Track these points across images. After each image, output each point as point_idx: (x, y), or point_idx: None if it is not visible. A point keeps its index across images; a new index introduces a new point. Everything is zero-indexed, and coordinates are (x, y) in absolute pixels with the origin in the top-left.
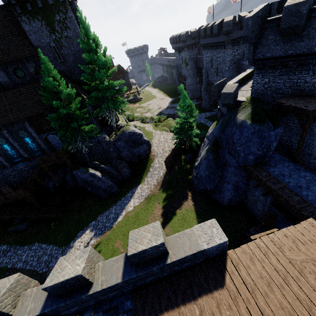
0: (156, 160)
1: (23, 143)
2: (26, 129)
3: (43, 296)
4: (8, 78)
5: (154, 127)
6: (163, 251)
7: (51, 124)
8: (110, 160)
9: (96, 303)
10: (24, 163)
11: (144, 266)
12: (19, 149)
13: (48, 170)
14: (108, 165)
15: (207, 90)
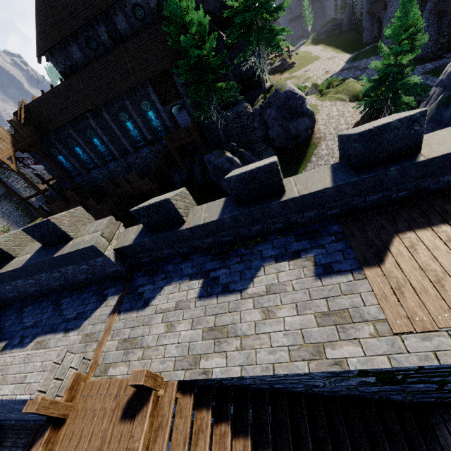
0: (323, 144)
1: (146, 120)
2: (150, 98)
3: (218, 208)
4: (127, 24)
5: (320, 98)
6: (415, 137)
7: (177, 89)
8: (251, 144)
9: (282, 229)
10: (148, 148)
11: (371, 169)
12: (143, 127)
13: (175, 153)
14: (249, 150)
15: (437, 11)
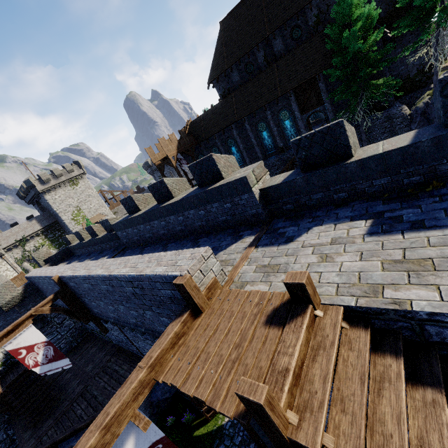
0: None
1: (281, 129)
2: (289, 108)
3: (405, 138)
4: (283, 45)
5: None
6: None
7: (319, 96)
8: None
9: None
10: (277, 156)
11: None
12: (277, 136)
13: None
14: None
15: None
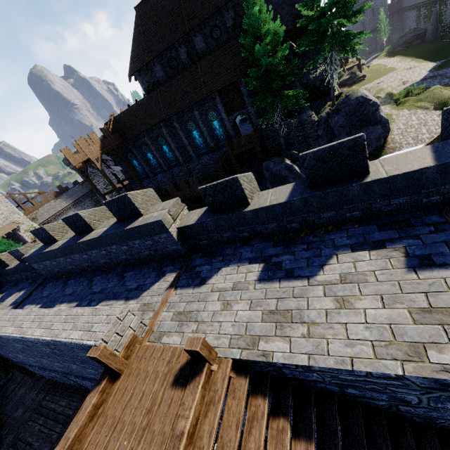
0: None
1: (211, 129)
2: (216, 108)
3: (286, 192)
4: (204, 43)
5: (395, 107)
6: None
7: (243, 99)
8: None
9: (360, 218)
10: (209, 155)
11: None
12: (207, 136)
13: (234, 160)
14: None
15: None
